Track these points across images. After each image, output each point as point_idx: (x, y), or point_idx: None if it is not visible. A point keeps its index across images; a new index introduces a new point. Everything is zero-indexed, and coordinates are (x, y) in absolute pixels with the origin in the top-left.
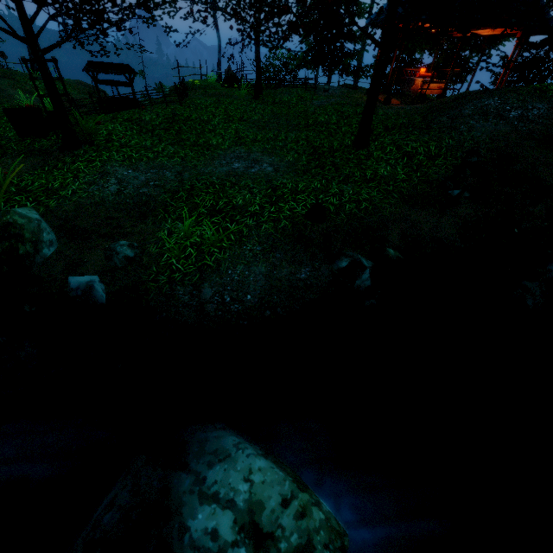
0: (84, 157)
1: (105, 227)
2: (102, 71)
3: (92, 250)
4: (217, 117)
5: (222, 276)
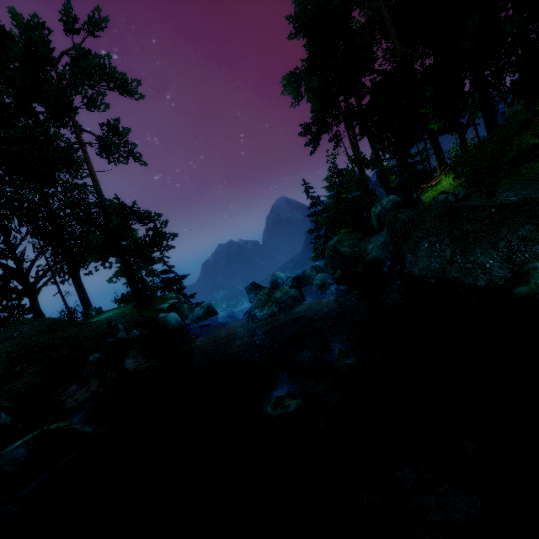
0: None
1: None
2: None
3: None
4: None
5: None
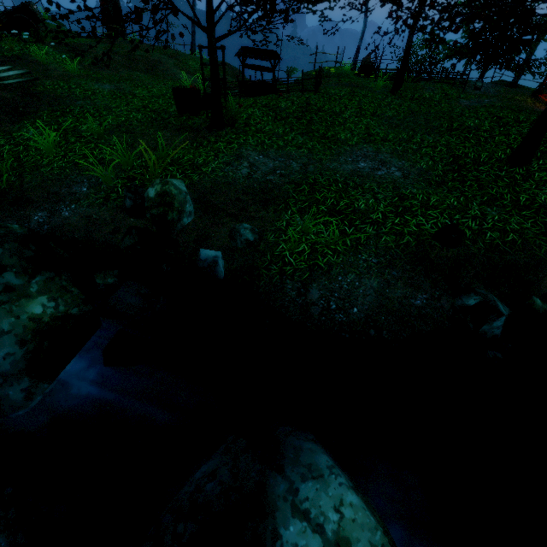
0: (225, 138)
1: (233, 207)
2: (252, 56)
3: (219, 226)
4: (349, 110)
5: (331, 281)
